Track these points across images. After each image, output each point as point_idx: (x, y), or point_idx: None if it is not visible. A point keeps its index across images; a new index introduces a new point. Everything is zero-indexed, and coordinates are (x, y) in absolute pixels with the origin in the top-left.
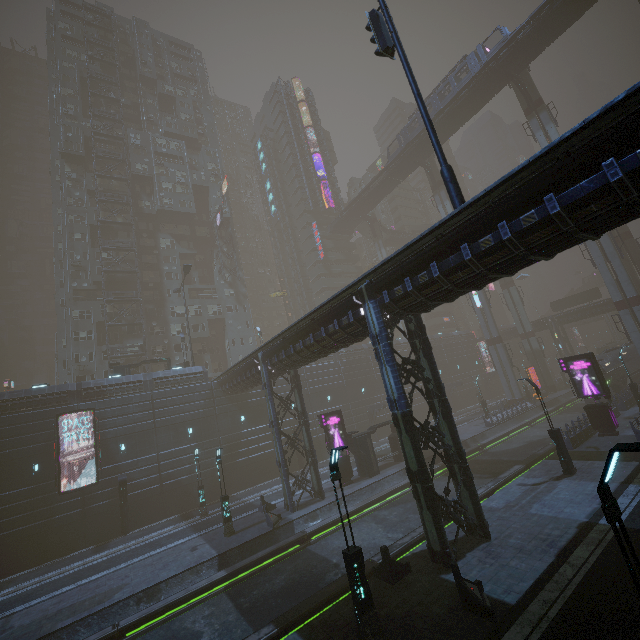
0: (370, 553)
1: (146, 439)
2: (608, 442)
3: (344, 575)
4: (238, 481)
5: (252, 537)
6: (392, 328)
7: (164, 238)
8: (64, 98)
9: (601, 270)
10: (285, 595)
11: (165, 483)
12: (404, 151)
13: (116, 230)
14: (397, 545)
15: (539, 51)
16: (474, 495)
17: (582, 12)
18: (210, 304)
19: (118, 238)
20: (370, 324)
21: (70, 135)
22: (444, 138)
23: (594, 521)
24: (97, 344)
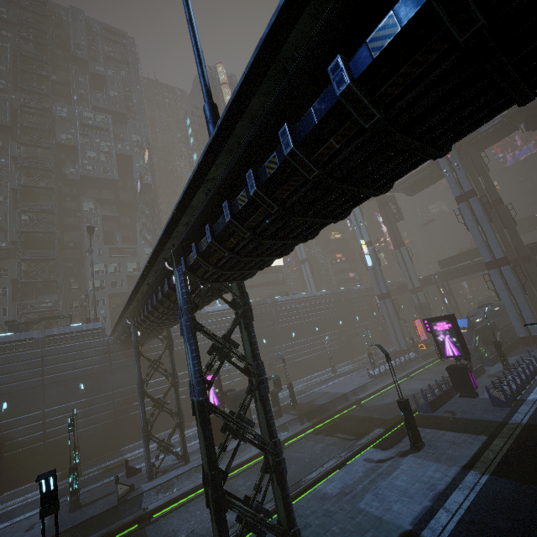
0: None
1: (32, 396)
2: (466, 406)
3: None
4: (130, 434)
5: (91, 515)
6: (201, 299)
7: (87, 202)
8: None
9: (473, 233)
10: None
11: (49, 440)
12: None
13: (38, 194)
14: None
15: None
16: (285, 495)
17: None
18: (130, 262)
19: (39, 201)
20: (177, 294)
21: None
22: None
23: (417, 531)
24: (14, 300)
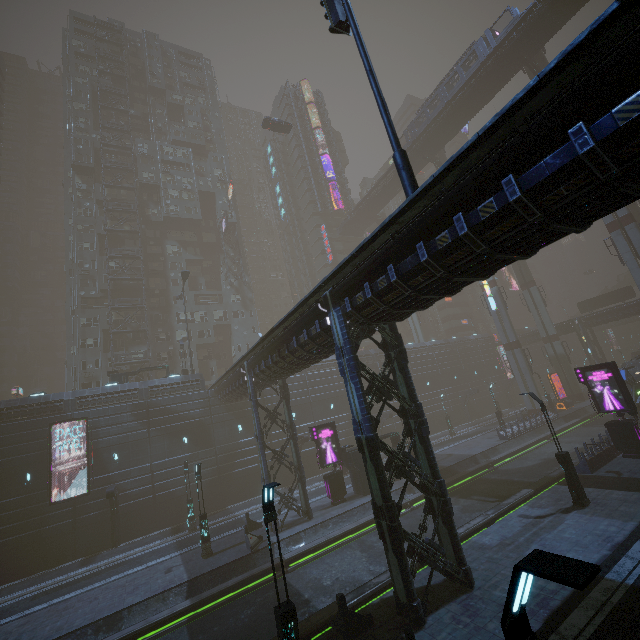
0: (345, 589)
1: (140, 449)
2: (633, 466)
3: (305, 619)
4: (234, 493)
5: (227, 561)
6: (359, 339)
7: (171, 245)
8: (76, 112)
9: (630, 267)
10: (244, 636)
11: (158, 494)
12: (412, 147)
13: (123, 238)
14: (371, 584)
15: (554, 30)
16: (454, 534)
17: None
18: (216, 310)
19: (125, 246)
20: (335, 335)
21: (80, 148)
22: (454, 131)
23: (600, 574)
24: (104, 351)
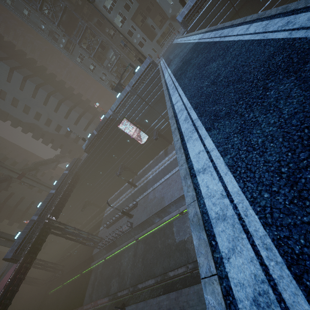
0: None
1: (152, 113)
2: None
3: None
4: None
5: None
6: None
7: None
8: None
9: None
10: None
11: None
12: None
13: None
14: None
15: None
16: None
17: None
18: None
19: None
20: None
21: None
22: None
23: None
24: (100, 65)
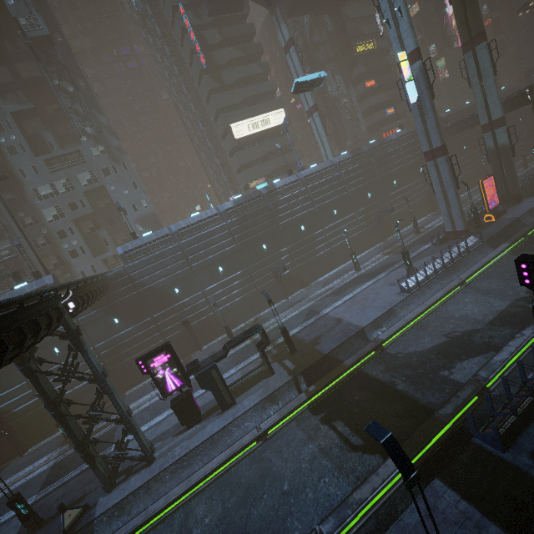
0: None
1: (7, 372)
2: None
3: None
4: (131, 378)
5: None
6: None
7: None
8: None
9: None
10: None
11: None
12: None
13: None
14: None
15: None
16: None
17: None
18: (79, 173)
19: None
20: None
21: None
22: None
23: None
24: None
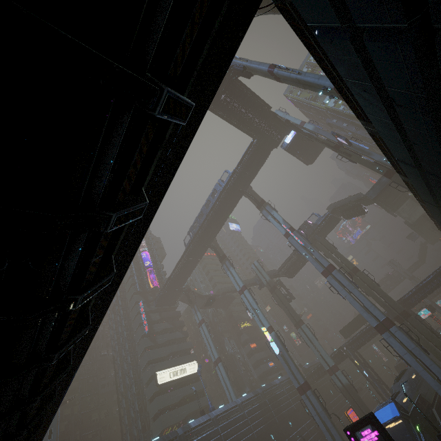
0: None
1: None
2: None
3: None
4: None
5: None
6: None
7: None
8: None
9: (349, 300)
10: None
11: None
12: (193, 240)
13: None
14: None
15: (252, 178)
16: None
17: (264, 160)
18: None
19: None
20: None
21: None
22: (217, 229)
23: None
24: None
